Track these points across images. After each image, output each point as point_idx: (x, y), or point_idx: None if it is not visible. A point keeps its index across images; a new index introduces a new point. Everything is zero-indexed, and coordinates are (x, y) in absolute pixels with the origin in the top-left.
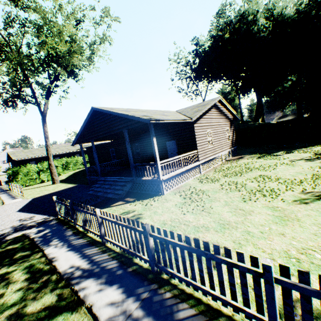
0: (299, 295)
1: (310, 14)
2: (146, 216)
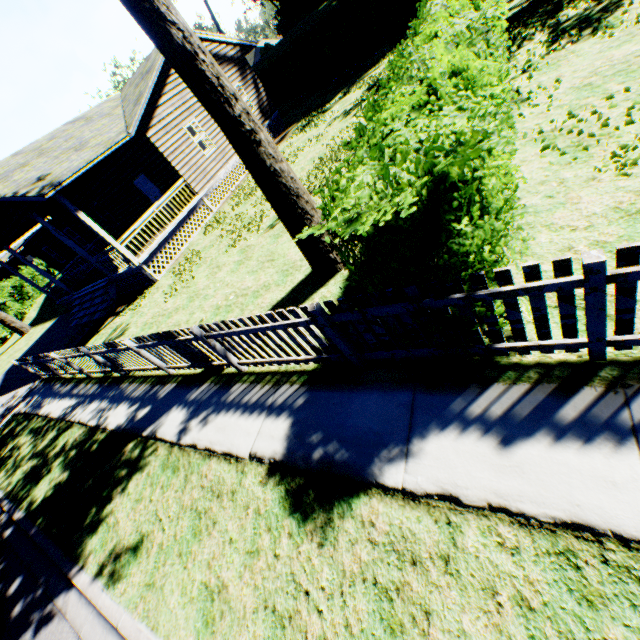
0: None
1: None
2: (133, 324)
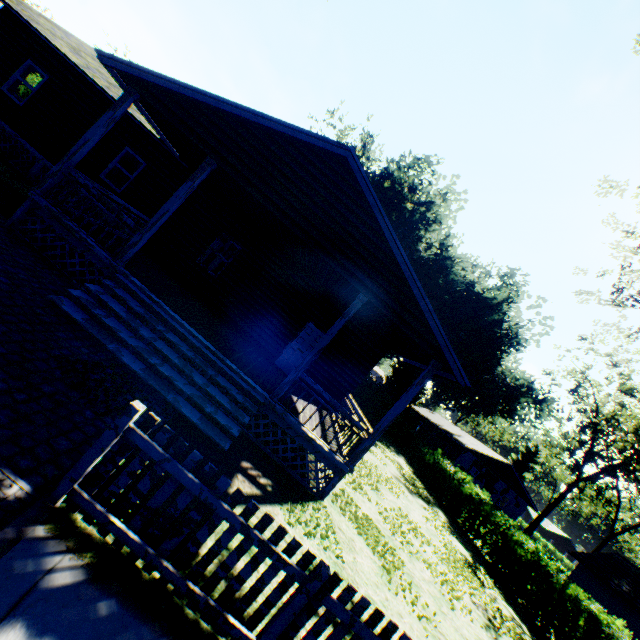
0: None
1: (457, 288)
2: None
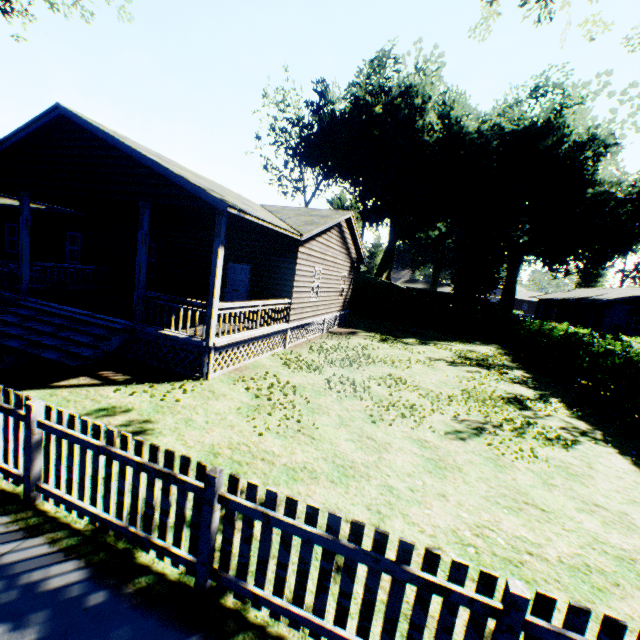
0: (491, 623)
1: (491, 145)
2: (166, 428)
